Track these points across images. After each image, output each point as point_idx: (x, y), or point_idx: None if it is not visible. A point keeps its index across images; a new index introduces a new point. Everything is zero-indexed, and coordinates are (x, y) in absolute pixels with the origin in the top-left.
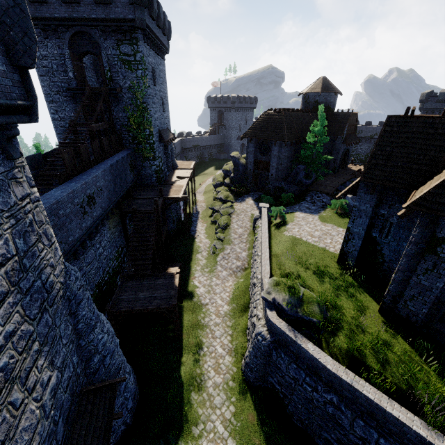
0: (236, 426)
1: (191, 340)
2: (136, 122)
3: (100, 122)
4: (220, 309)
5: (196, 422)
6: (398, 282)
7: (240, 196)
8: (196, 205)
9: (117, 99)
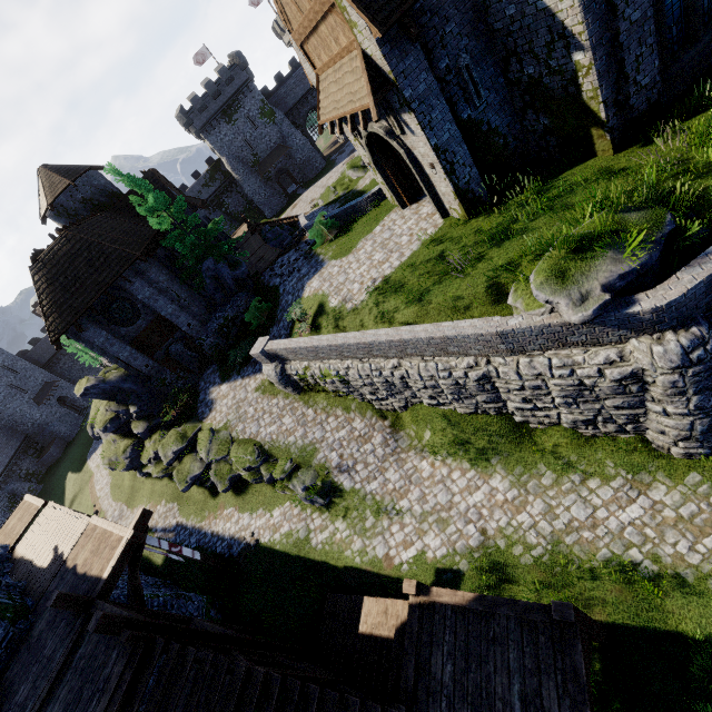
0: None
1: (610, 594)
2: None
3: None
4: (500, 497)
5: None
6: (606, 70)
7: (196, 408)
8: (153, 529)
9: None
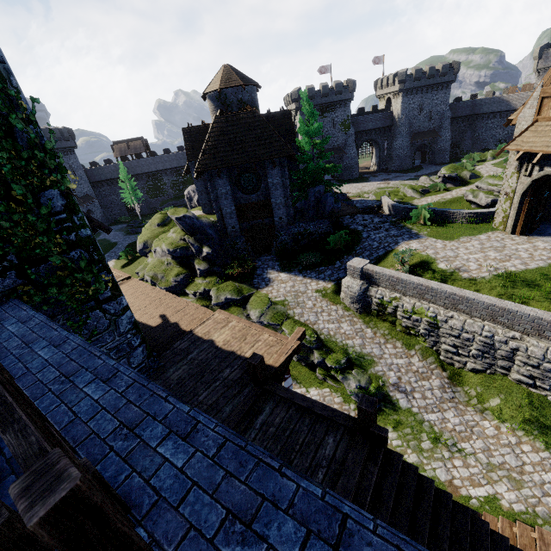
0: None
1: None
2: None
3: None
4: None
5: None
6: None
7: (252, 277)
8: None
9: None
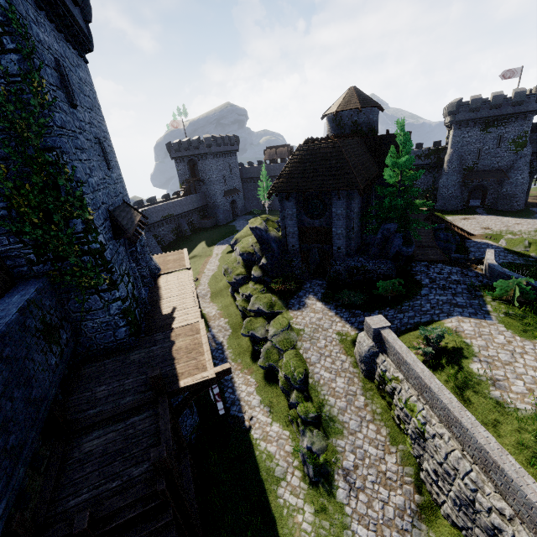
0: None
1: None
2: (36, 204)
3: None
4: None
5: None
6: None
7: (292, 296)
8: (210, 328)
9: None
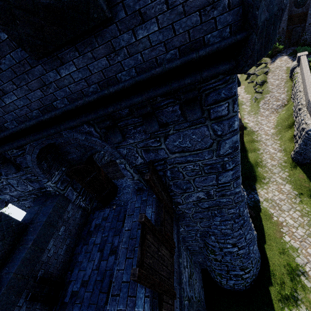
0: (290, 180)
1: (251, 147)
2: None
3: None
4: (268, 132)
5: (263, 178)
6: None
7: (273, 56)
8: None
9: None
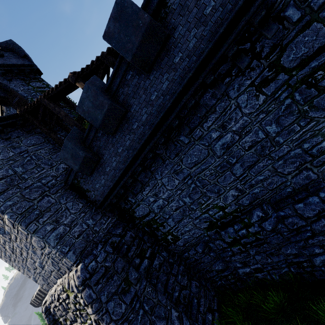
0: None
1: None
2: None
3: (56, 143)
4: None
5: None
6: None
7: None
8: None
9: (59, 116)
